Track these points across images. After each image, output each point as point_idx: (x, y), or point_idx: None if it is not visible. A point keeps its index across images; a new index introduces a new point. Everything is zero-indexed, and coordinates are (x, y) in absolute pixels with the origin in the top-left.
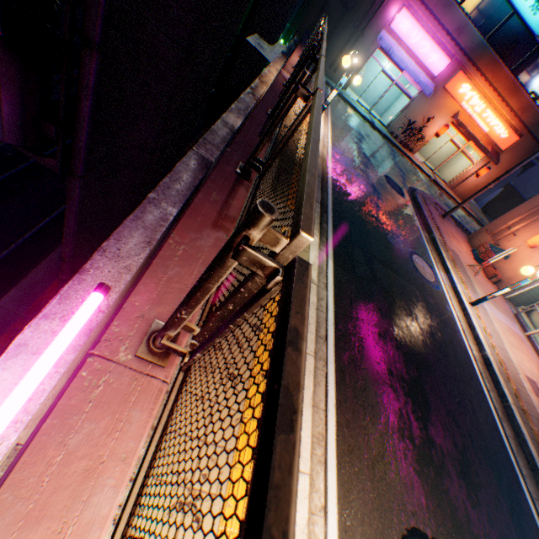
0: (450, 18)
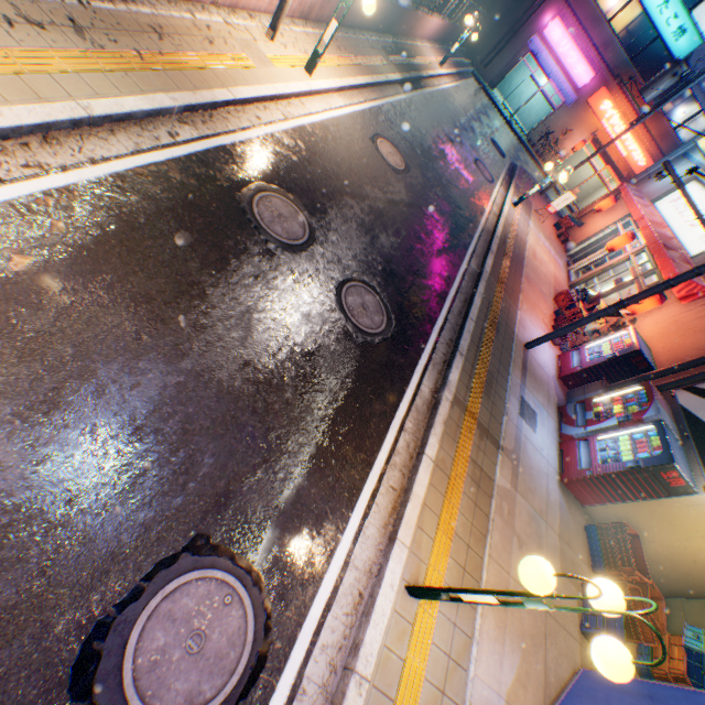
0: (598, 34)
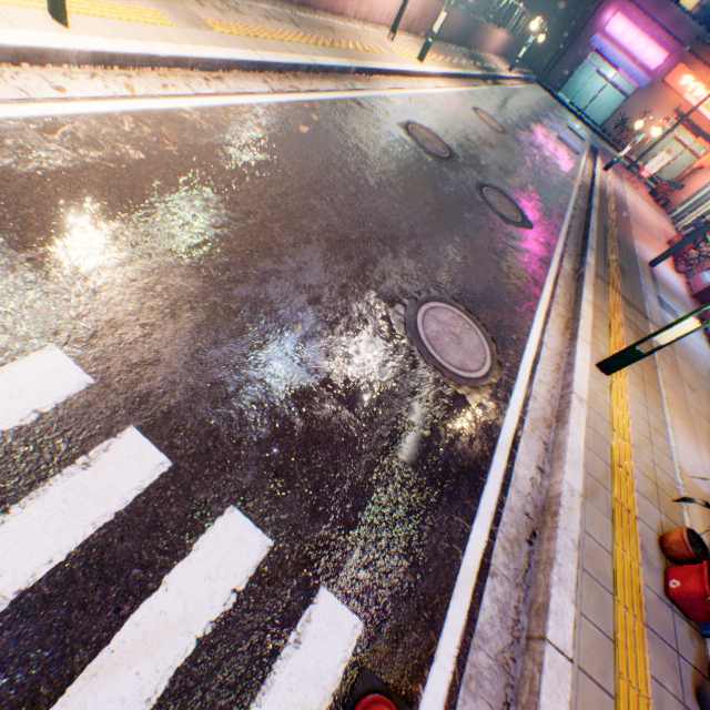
0: (665, 16)
